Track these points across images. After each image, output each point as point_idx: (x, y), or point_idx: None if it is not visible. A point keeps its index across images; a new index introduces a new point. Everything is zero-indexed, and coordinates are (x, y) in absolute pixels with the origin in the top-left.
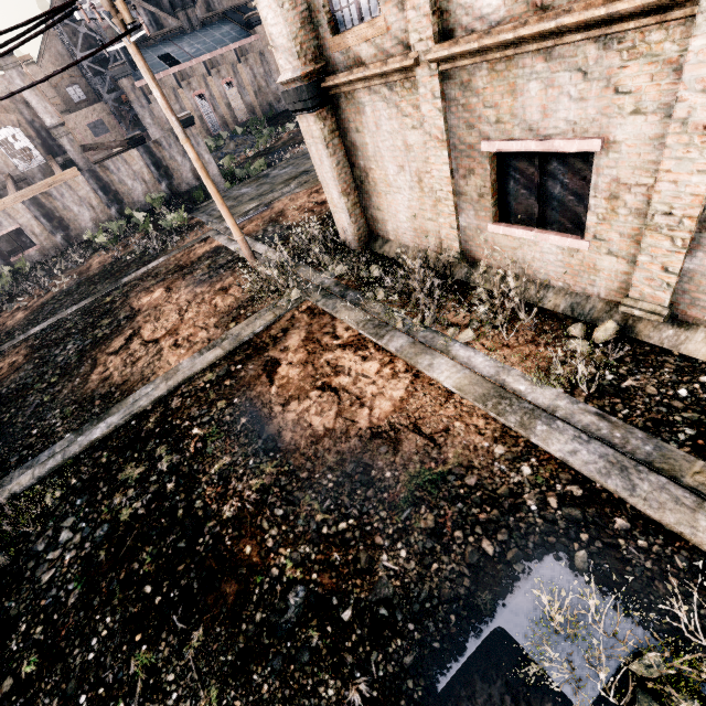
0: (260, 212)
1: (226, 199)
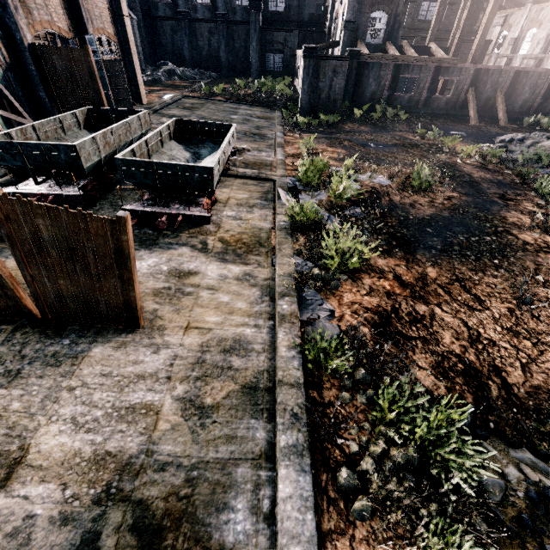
0: (161, 96)
1: (251, 109)
